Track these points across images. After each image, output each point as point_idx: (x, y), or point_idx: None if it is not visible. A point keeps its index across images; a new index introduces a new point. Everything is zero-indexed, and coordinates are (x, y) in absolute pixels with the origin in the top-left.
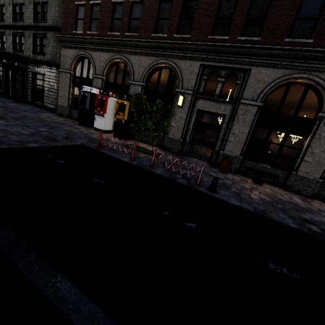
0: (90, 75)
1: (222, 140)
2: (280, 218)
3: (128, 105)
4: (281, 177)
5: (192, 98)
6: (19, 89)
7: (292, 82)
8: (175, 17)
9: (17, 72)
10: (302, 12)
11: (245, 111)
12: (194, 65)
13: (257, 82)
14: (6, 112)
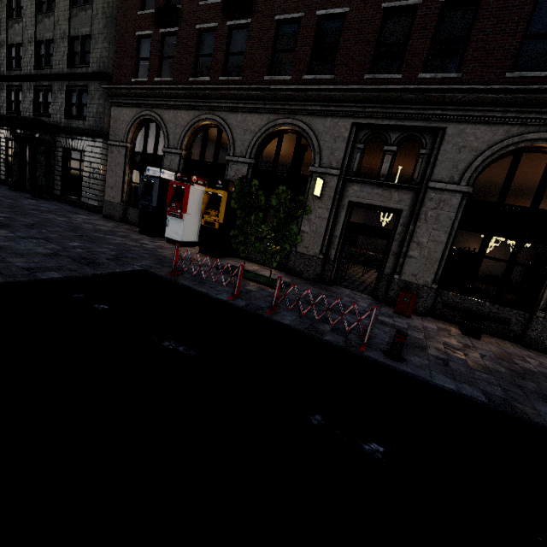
0: (159, 150)
1: (397, 255)
2: (544, 417)
3: (225, 198)
4: (515, 322)
5: (338, 183)
6: (41, 176)
7: (525, 147)
8: (305, 47)
9: (39, 148)
10: (535, 26)
11: (437, 202)
12: (341, 126)
13: (458, 150)
14: (15, 216)
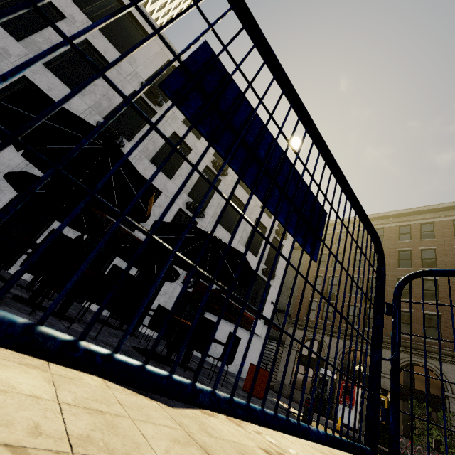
0: (304, 351)
1: None
2: None
3: (386, 401)
4: None
5: None
6: None
7: None
8: (418, 324)
9: None
10: None
11: None
12: None
13: None
14: None
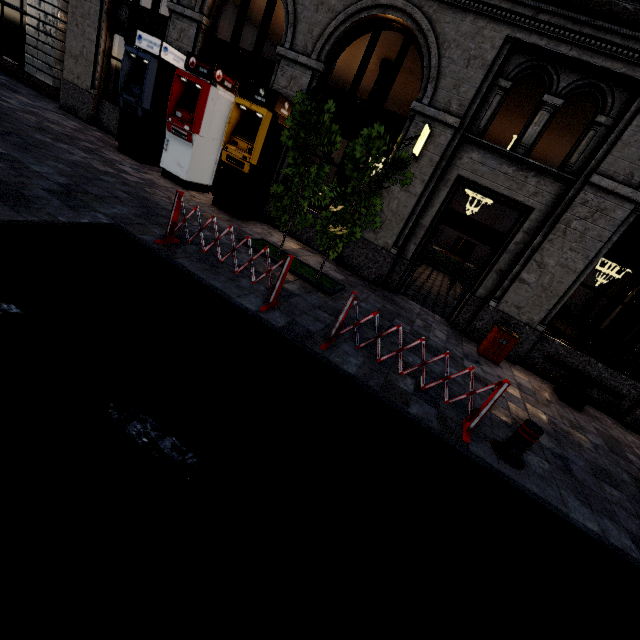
0: (162, 8)
1: (503, 274)
2: None
3: (266, 123)
4: (625, 395)
5: (451, 141)
6: None
7: None
8: None
9: None
10: None
11: (593, 210)
12: (487, 37)
13: None
14: None
